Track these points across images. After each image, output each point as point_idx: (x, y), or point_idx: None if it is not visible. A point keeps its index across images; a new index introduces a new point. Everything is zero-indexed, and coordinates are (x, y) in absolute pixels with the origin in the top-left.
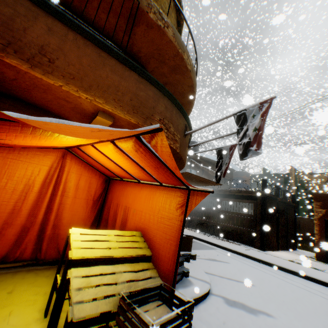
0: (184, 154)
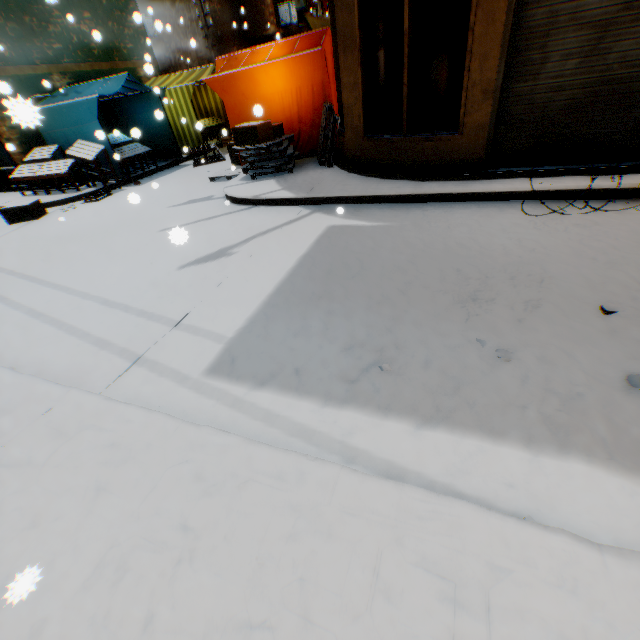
0: None
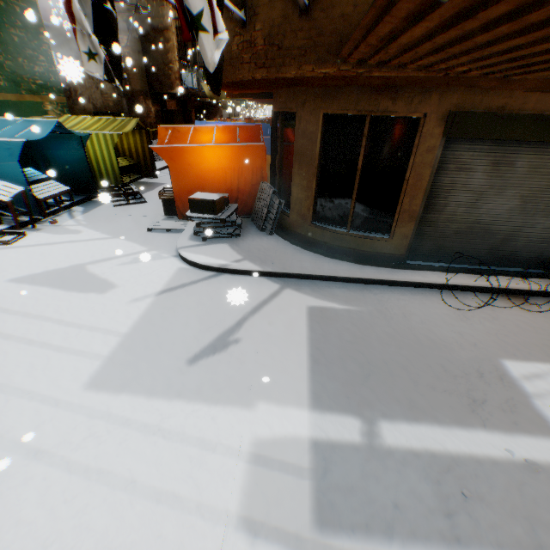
0: (226, 72)
